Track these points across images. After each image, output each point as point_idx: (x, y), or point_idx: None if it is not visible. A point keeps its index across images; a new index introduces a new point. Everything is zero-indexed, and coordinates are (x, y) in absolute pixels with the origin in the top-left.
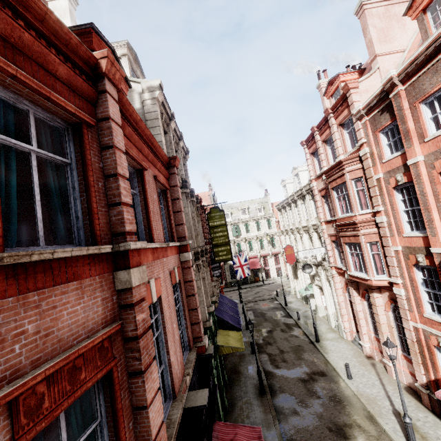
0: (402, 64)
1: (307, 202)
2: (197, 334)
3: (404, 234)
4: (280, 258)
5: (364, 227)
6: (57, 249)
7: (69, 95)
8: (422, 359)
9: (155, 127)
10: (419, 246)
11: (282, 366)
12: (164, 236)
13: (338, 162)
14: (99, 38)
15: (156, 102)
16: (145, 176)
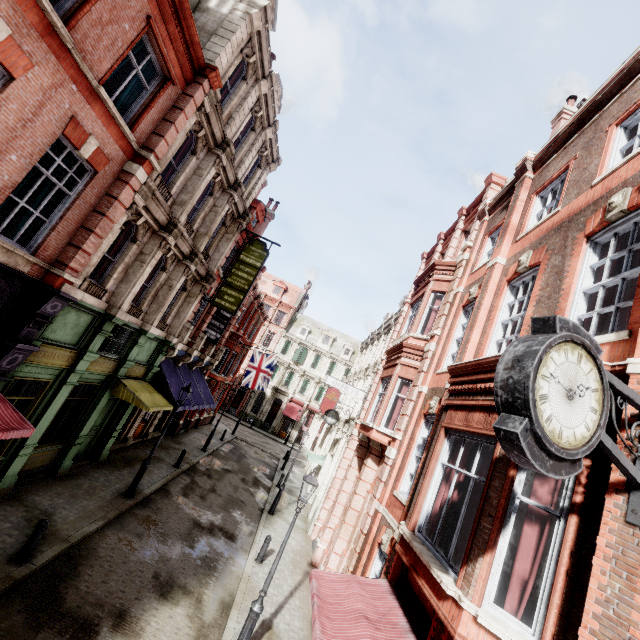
0: None
1: (388, 337)
2: (65, 259)
3: (439, 369)
4: None
5: (408, 354)
6: None
7: None
8: (356, 564)
9: (225, 38)
10: (443, 386)
11: (192, 499)
12: (103, 78)
13: (432, 266)
14: None
15: (246, 18)
16: None
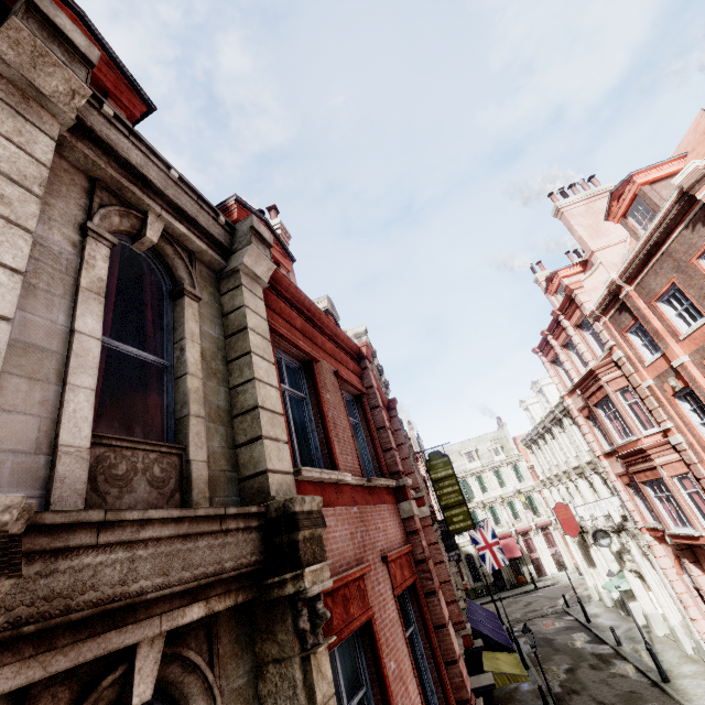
0: (627, 255)
1: (568, 429)
2: (457, 617)
3: None
4: (554, 534)
5: (657, 453)
6: (381, 478)
7: (354, 378)
8: None
9: None
10: None
11: None
12: None
13: (589, 372)
14: (329, 316)
15: None
16: None
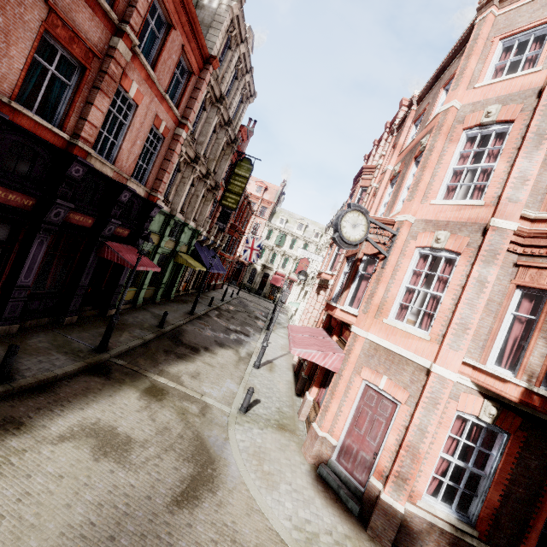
0: None
1: None
2: (156, 187)
3: None
4: None
5: None
6: None
7: None
8: None
9: (217, 29)
10: None
11: (223, 319)
12: (166, 89)
13: (362, 169)
14: None
15: (229, 10)
16: (173, 33)
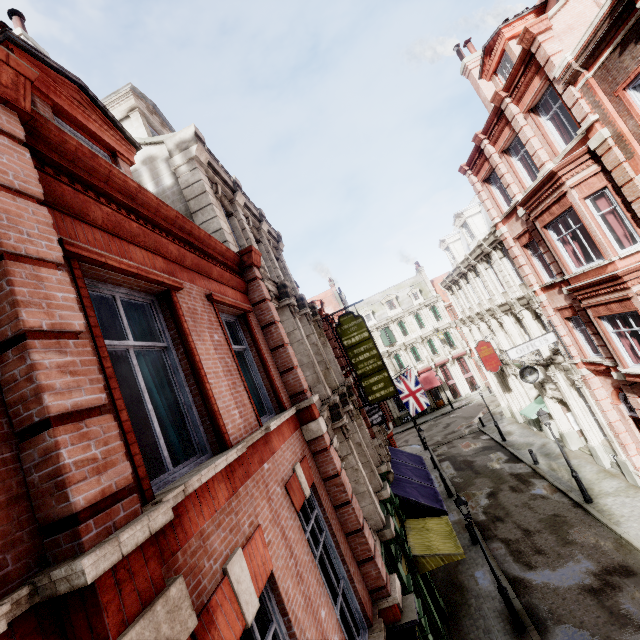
0: None
1: (497, 264)
2: (375, 582)
3: None
4: (469, 362)
5: (637, 279)
6: None
7: None
8: None
9: (204, 207)
10: None
11: (539, 564)
12: (255, 413)
13: (547, 176)
14: (38, 63)
15: (195, 165)
16: (181, 302)
